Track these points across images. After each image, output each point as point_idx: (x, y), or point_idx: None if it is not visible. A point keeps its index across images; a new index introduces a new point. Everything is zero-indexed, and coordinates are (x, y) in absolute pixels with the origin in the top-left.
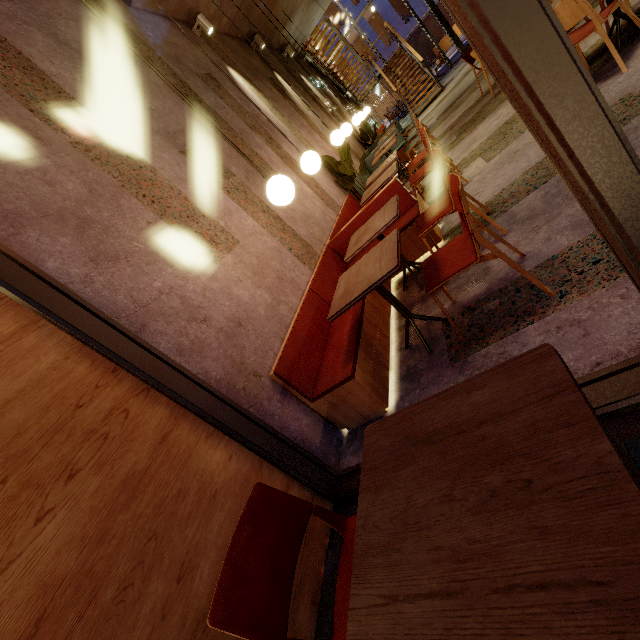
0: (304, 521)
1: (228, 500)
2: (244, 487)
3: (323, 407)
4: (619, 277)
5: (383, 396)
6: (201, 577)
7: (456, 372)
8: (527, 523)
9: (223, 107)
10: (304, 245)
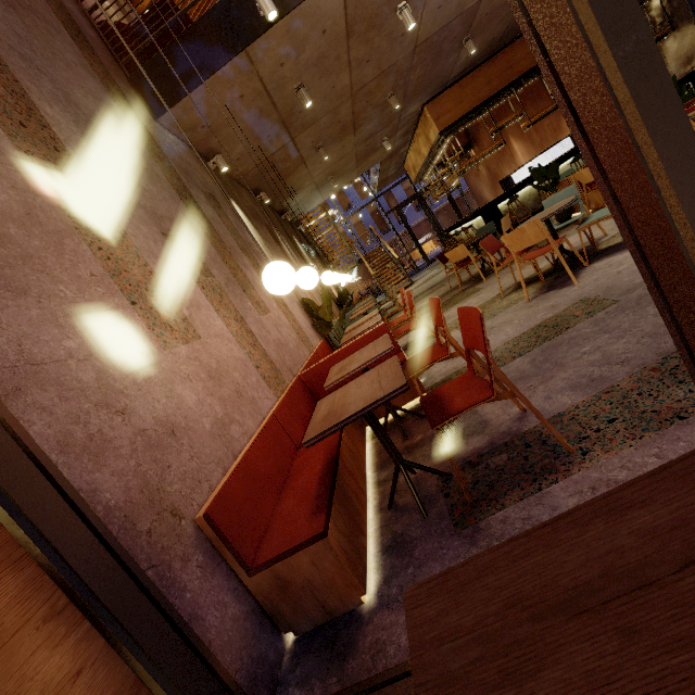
0: None
1: None
2: None
3: (266, 586)
4: (644, 436)
5: (360, 574)
6: None
7: (466, 542)
8: None
9: (219, 222)
10: (273, 368)
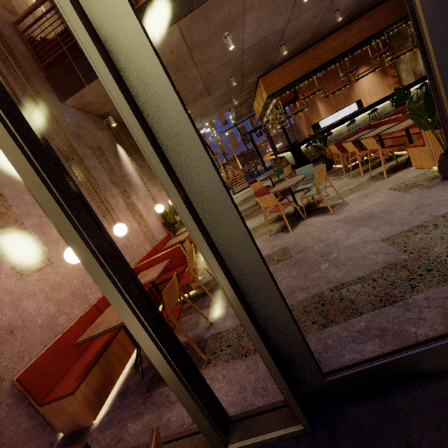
0: None
1: None
2: None
3: (48, 412)
4: (229, 362)
5: (95, 410)
6: None
7: (143, 401)
8: None
9: (98, 168)
10: None
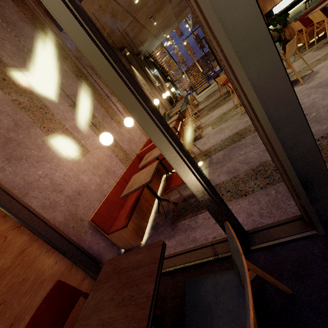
0: (76, 299)
1: (49, 284)
2: (60, 278)
3: (113, 238)
4: (232, 200)
5: (141, 236)
6: (24, 324)
7: (171, 229)
8: (124, 312)
9: (99, 83)
10: (125, 154)
